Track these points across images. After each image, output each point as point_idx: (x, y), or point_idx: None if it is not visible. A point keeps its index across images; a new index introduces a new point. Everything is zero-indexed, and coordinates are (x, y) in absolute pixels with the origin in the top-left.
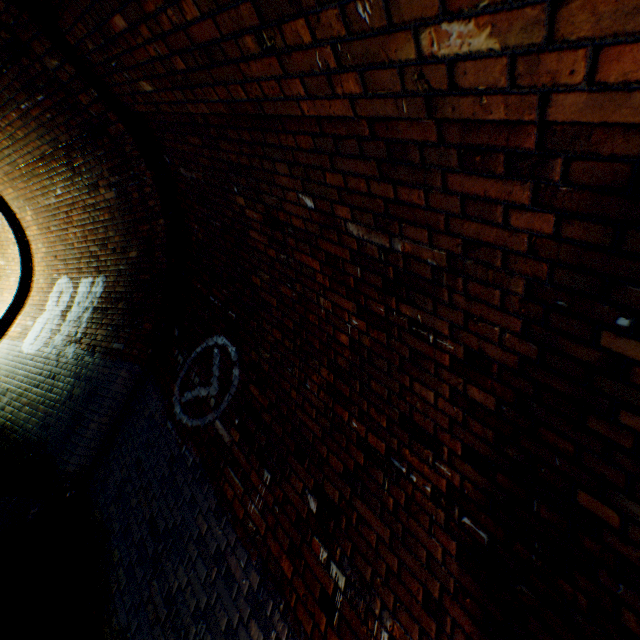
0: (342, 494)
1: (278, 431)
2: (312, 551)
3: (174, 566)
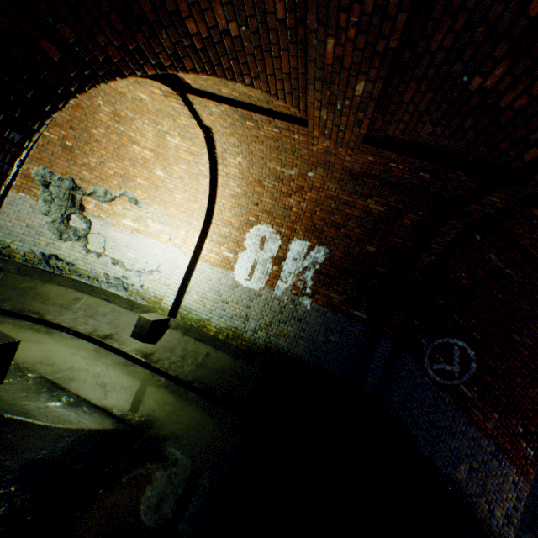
0: (535, 429)
1: (502, 399)
2: (518, 443)
3: (449, 439)
